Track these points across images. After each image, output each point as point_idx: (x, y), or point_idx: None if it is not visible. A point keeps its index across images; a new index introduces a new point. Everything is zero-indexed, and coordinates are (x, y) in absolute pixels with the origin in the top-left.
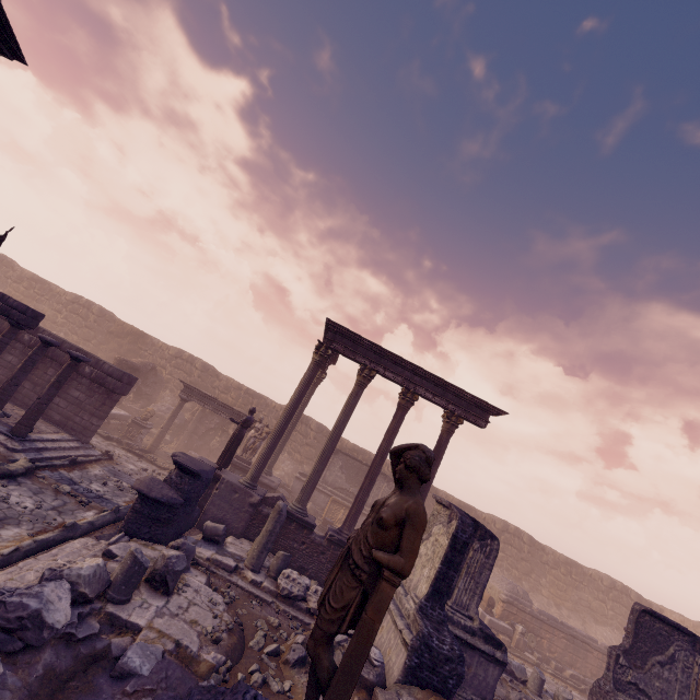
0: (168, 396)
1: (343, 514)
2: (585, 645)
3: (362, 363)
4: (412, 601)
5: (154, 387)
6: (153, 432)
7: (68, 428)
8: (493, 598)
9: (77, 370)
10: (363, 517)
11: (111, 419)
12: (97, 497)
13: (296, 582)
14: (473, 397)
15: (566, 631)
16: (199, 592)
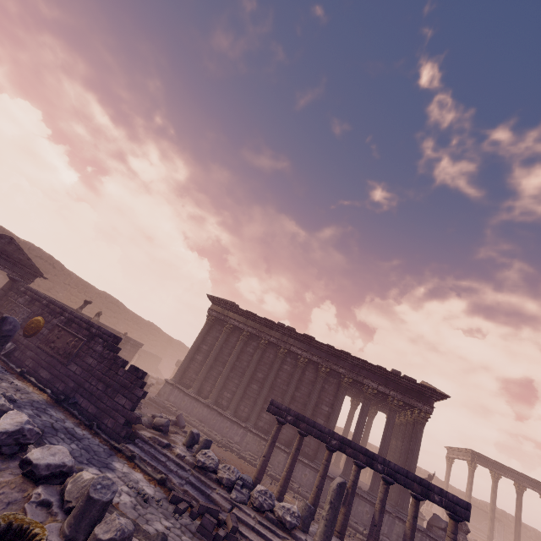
0: None
1: None
2: None
3: (493, 470)
4: None
5: None
6: None
7: None
8: None
9: None
10: None
11: None
12: None
13: None
14: None
15: None
16: None
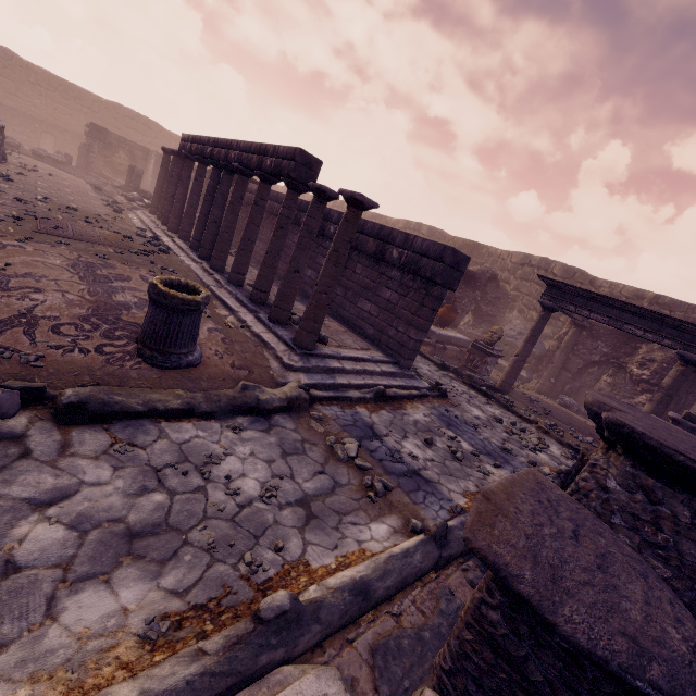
0: (516, 319)
1: None
2: None
3: None
4: None
5: (497, 305)
6: (502, 365)
7: (382, 345)
8: None
9: (382, 257)
10: None
11: (446, 344)
12: (408, 473)
13: None
14: None
15: None
16: None
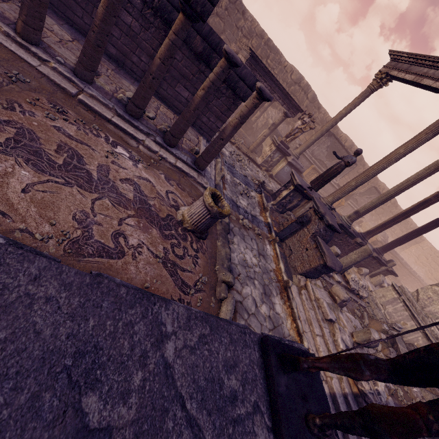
0: None
1: (315, 177)
2: (397, 260)
3: None
4: (435, 326)
5: None
6: None
7: (196, 126)
8: (377, 242)
9: (208, 63)
10: None
11: None
12: (253, 218)
13: (357, 283)
14: None
15: (394, 255)
16: (357, 327)
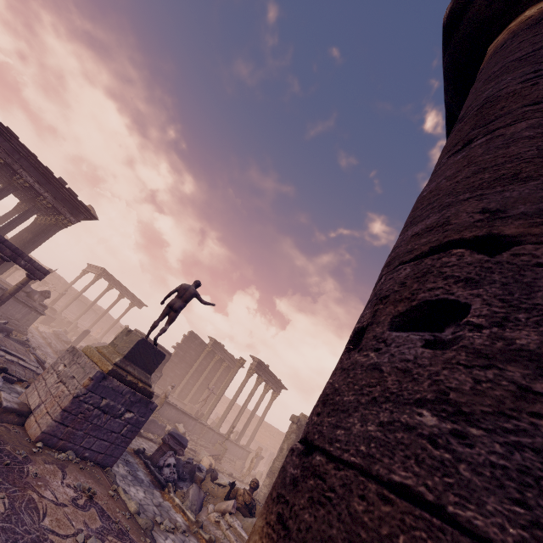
0: None
1: None
2: None
3: (111, 284)
4: None
5: None
6: None
7: None
8: None
9: None
10: (80, 325)
11: None
12: None
13: None
14: (141, 301)
15: None
16: None
